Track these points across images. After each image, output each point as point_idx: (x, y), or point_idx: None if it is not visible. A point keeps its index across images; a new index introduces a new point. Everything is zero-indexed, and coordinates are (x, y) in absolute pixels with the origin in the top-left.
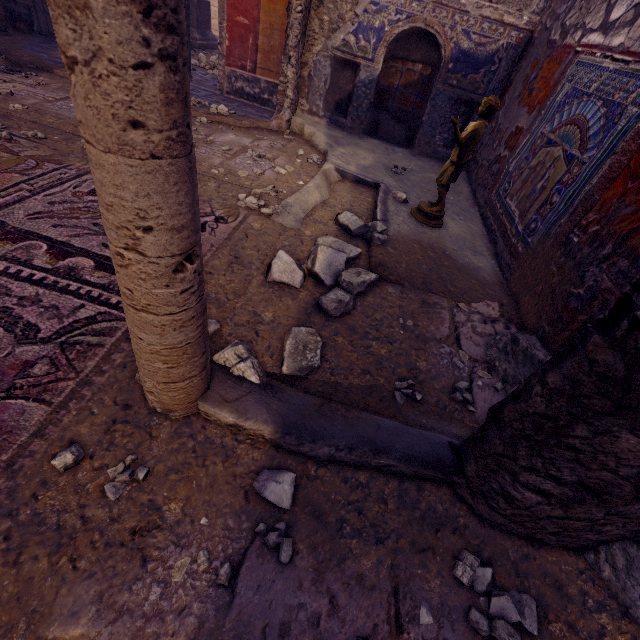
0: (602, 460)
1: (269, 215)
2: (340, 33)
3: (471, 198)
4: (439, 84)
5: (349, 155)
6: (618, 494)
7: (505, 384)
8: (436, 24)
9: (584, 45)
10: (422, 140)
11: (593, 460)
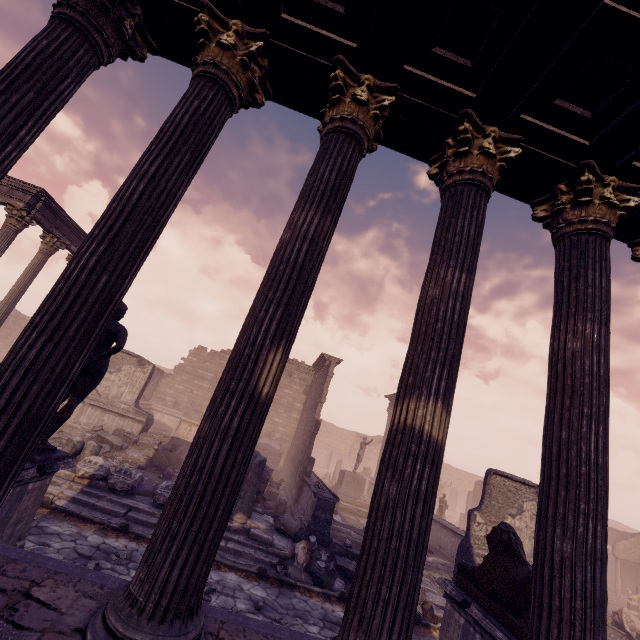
0: None
1: None
2: None
3: None
4: None
5: None
6: None
7: None
8: None
9: None
10: None
11: None
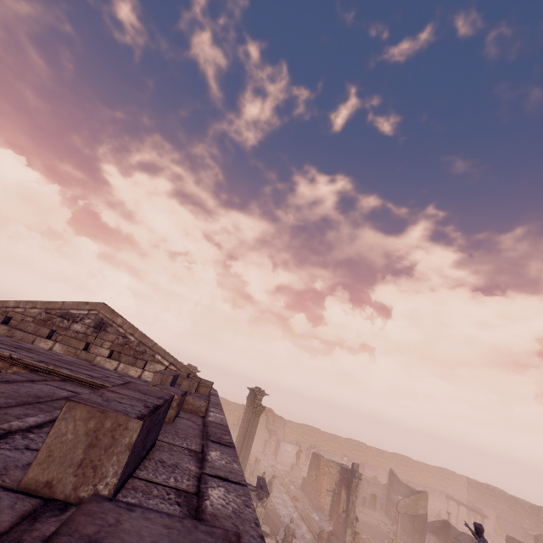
0: (416, 537)
1: (382, 527)
2: (364, 494)
3: (391, 521)
4: (377, 500)
5: (372, 515)
6: (418, 540)
7: (412, 541)
8: (375, 493)
9: (397, 502)
10: (377, 509)
11: (416, 537)
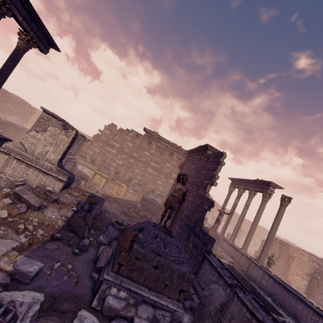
0: None
1: None
2: None
3: None
4: None
5: None
6: None
7: None
8: None
9: None
10: None
11: None
